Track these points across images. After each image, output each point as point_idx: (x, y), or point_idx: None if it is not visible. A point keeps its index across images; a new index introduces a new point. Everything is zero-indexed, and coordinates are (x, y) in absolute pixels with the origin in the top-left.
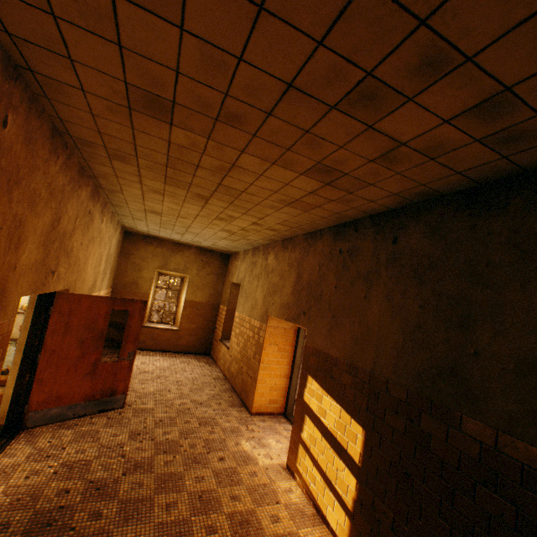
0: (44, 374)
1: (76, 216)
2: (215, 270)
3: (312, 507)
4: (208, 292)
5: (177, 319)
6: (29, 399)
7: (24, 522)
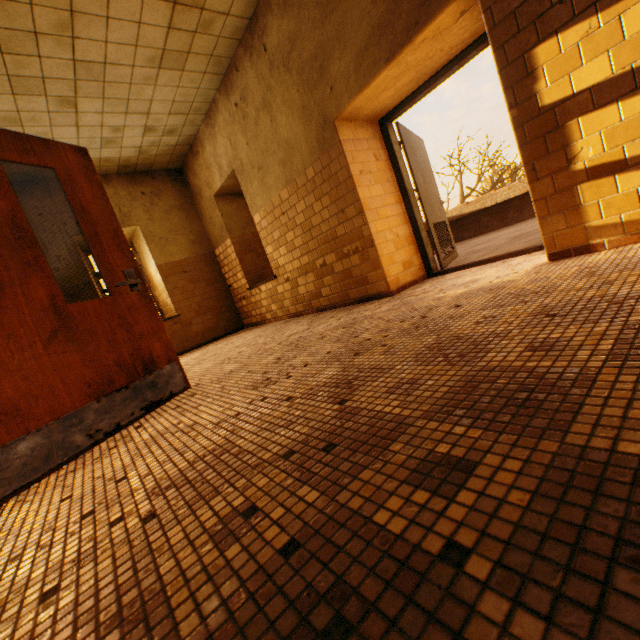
0: None
1: None
2: (174, 202)
3: None
4: (185, 241)
5: (164, 306)
6: None
7: None
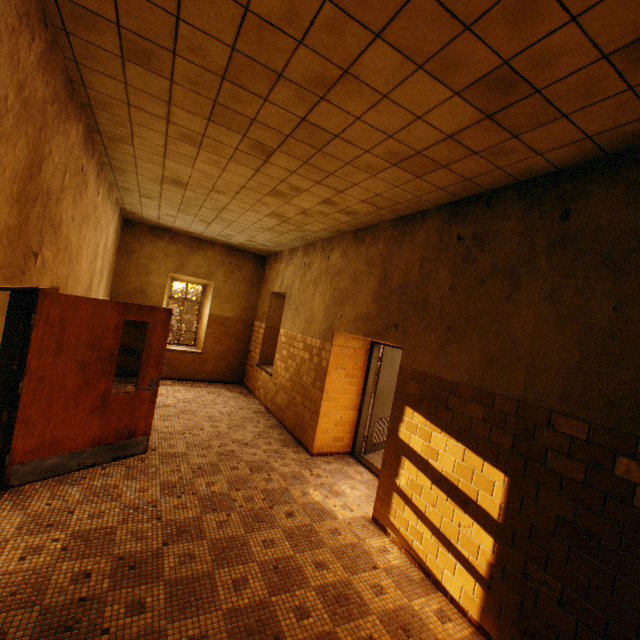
0: (30, 412)
1: (64, 168)
2: (247, 276)
3: (418, 569)
4: (239, 305)
5: (199, 339)
6: (11, 447)
7: (28, 628)
